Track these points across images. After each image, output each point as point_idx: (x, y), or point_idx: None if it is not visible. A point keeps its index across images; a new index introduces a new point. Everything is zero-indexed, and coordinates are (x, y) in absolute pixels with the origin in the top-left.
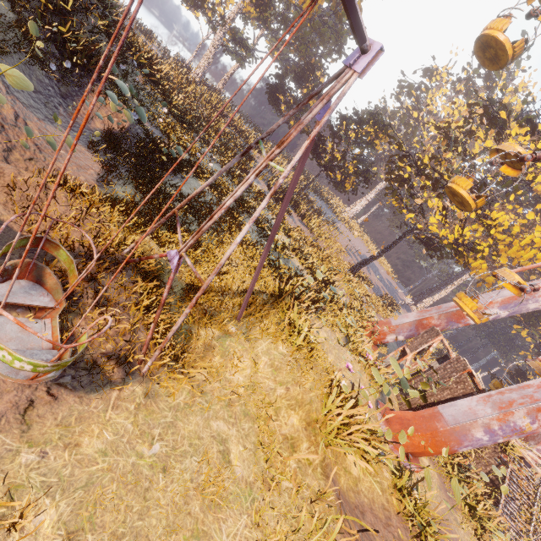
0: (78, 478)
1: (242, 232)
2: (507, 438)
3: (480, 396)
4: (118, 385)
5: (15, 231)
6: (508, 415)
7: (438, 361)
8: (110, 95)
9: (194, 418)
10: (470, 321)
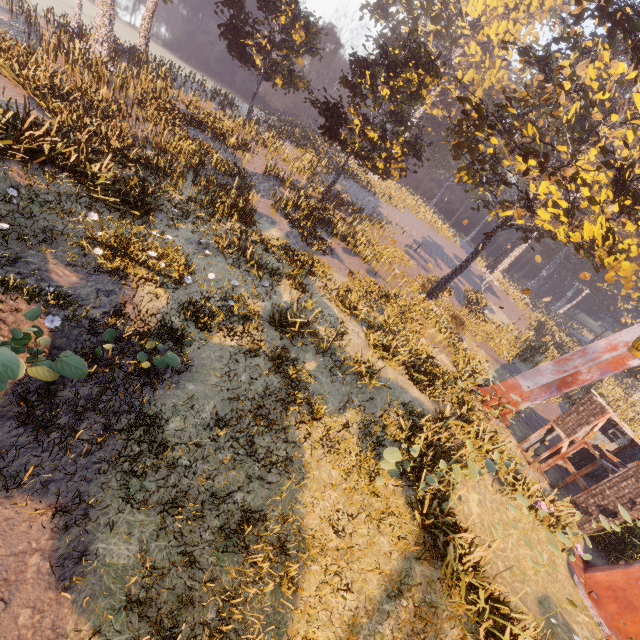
0: None
1: None
2: None
3: None
4: None
5: None
6: None
7: None
8: None
9: None
10: (631, 365)
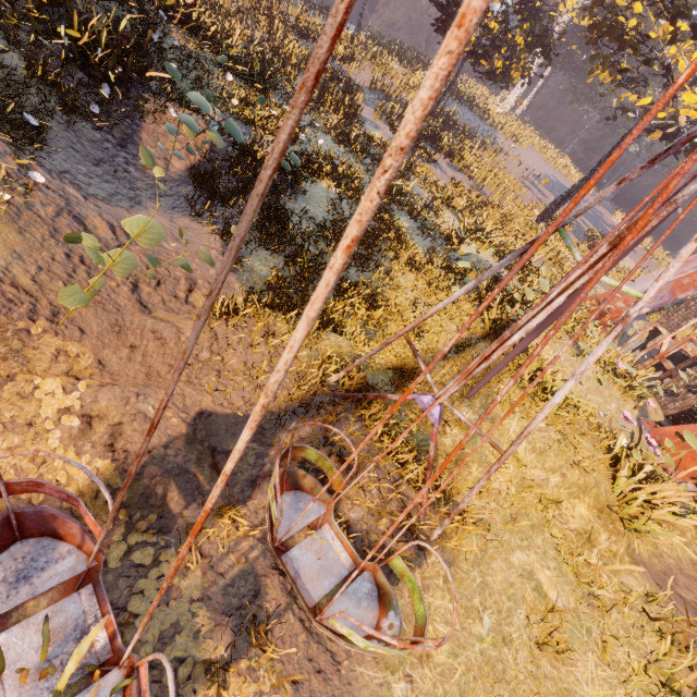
0: (451, 692)
1: (563, 392)
2: None
3: None
4: (421, 567)
5: (220, 413)
6: None
7: None
8: (186, 123)
9: (496, 564)
10: None
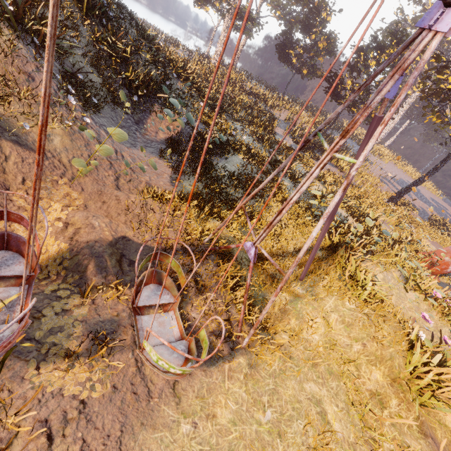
0: (222, 446)
1: (317, 228)
2: None
3: None
4: (228, 360)
5: (135, 242)
6: None
7: None
8: (167, 112)
9: (290, 383)
10: None
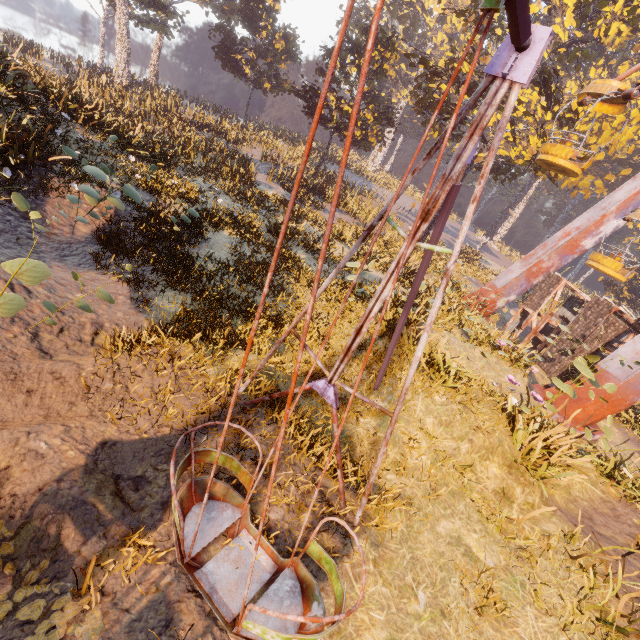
0: None
1: (421, 345)
2: None
3: None
4: (348, 555)
5: (126, 441)
6: None
7: (564, 306)
8: (85, 191)
9: (423, 537)
10: (586, 247)
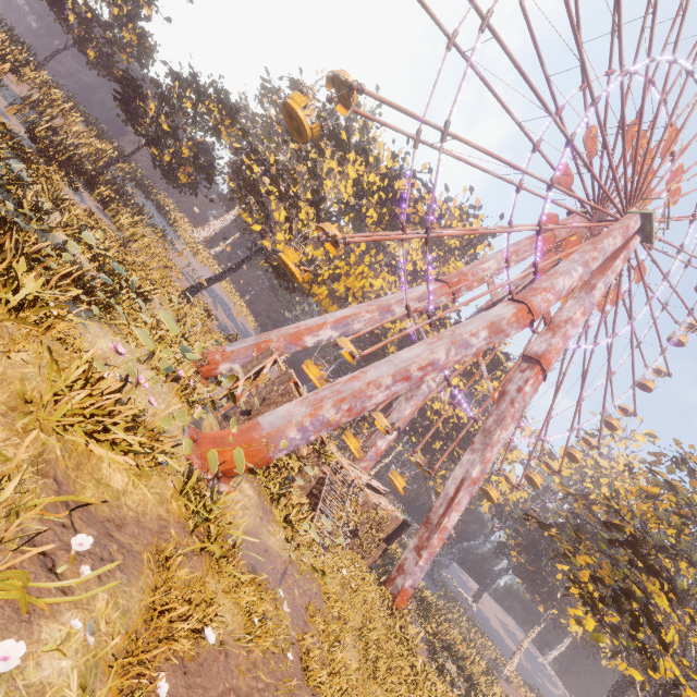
0: None
1: None
2: (318, 433)
3: (299, 400)
4: None
5: None
6: (319, 410)
7: None
8: None
9: None
10: (307, 344)
